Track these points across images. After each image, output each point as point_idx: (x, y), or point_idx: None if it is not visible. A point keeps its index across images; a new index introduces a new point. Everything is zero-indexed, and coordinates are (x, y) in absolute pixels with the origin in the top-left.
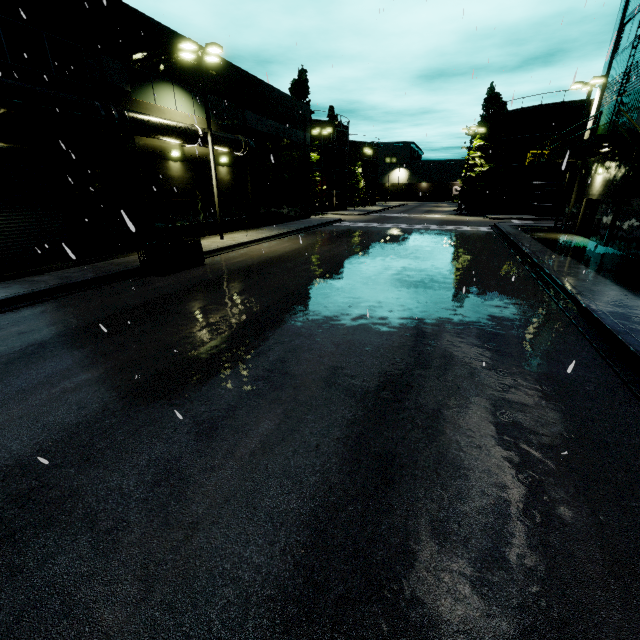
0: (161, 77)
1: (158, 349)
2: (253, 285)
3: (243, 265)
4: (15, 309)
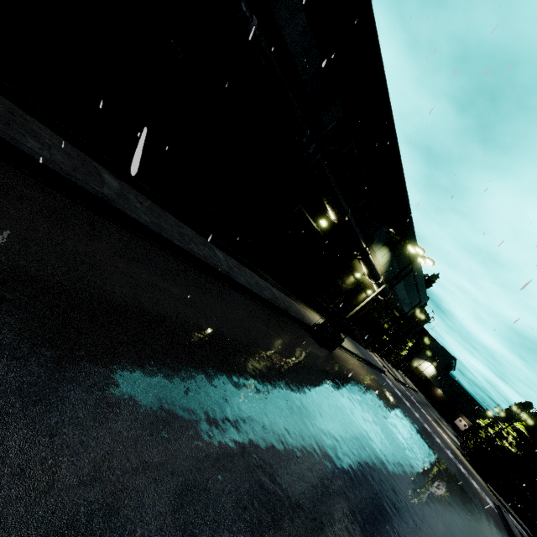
0: (389, 245)
1: (349, 437)
2: (367, 411)
3: (351, 376)
4: (272, 312)
